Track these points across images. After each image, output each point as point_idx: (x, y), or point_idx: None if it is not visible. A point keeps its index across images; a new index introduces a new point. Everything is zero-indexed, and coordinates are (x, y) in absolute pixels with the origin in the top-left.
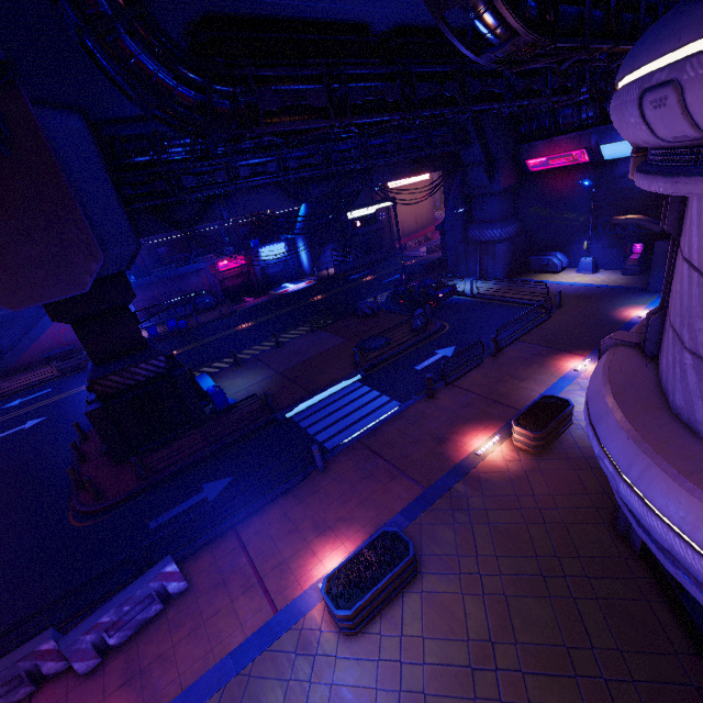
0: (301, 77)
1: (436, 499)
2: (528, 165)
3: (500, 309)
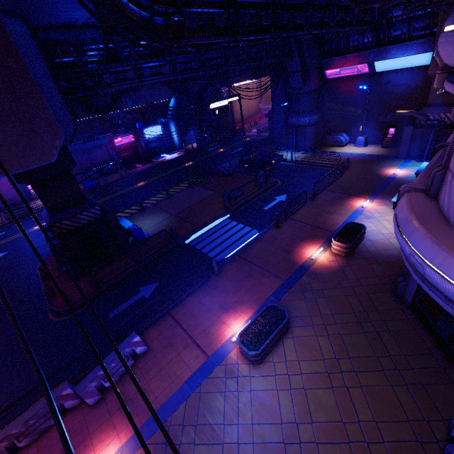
0: (210, 2)
1: (292, 286)
2: (328, 73)
3: (310, 170)
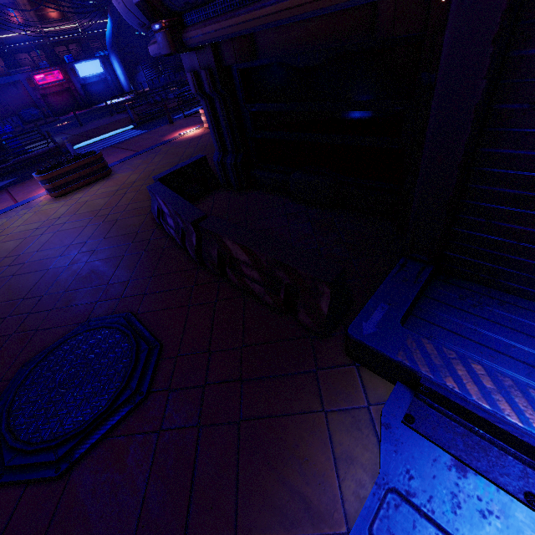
0: None
1: (142, 153)
2: None
3: None
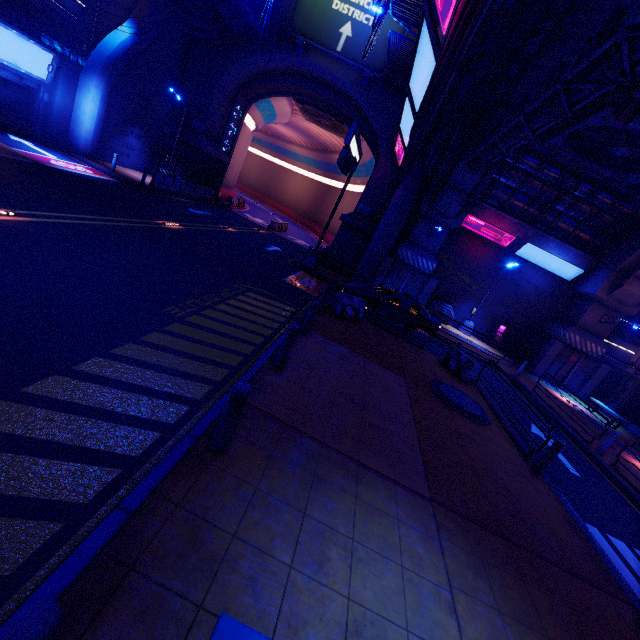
0: None
1: None
2: (465, 218)
3: None
